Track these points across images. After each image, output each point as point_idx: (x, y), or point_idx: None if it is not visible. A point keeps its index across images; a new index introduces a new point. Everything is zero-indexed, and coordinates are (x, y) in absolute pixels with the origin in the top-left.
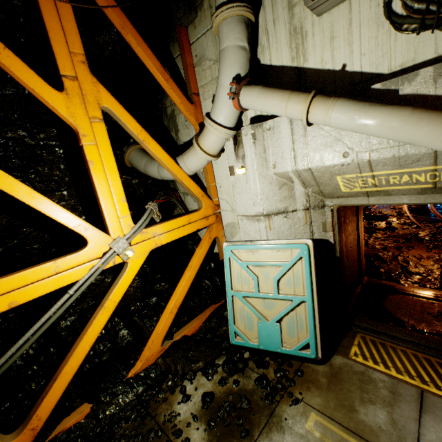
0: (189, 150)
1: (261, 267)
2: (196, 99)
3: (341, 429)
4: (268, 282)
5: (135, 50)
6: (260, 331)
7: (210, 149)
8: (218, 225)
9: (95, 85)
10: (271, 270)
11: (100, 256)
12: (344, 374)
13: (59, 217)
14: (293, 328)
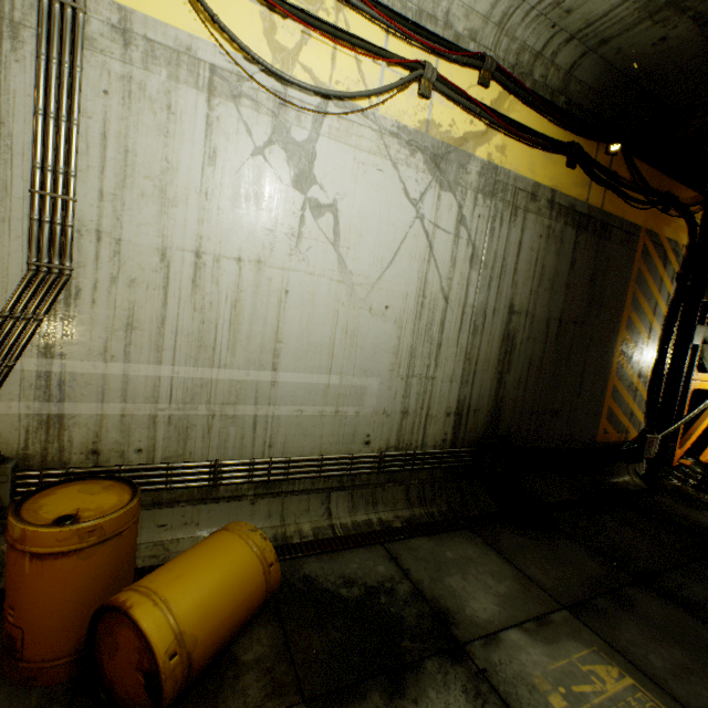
0: None
1: None
2: None
3: None
4: None
5: None
6: None
7: None
8: None
9: None
10: None
11: None
12: None
13: None
14: None
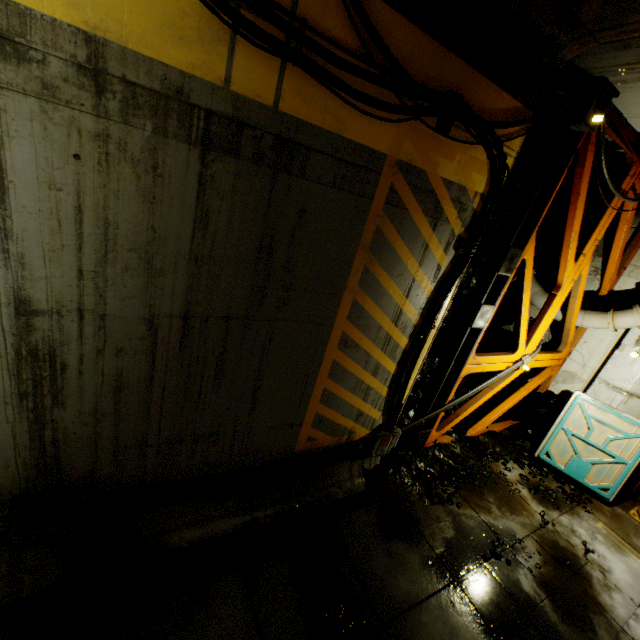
0: (596, 314)
1: (601, 424)
2: (621, 271)
3: (619, 538)
4: (600, 436)
5: (616, 232)
6: (571, 462)
7: (619, 326)
8: (558, 368)
9: (588, 259)
10: (609, 431)
11: (513, 361)
12: (623, 518)
13: (521, 333)
14: (600, 473)
